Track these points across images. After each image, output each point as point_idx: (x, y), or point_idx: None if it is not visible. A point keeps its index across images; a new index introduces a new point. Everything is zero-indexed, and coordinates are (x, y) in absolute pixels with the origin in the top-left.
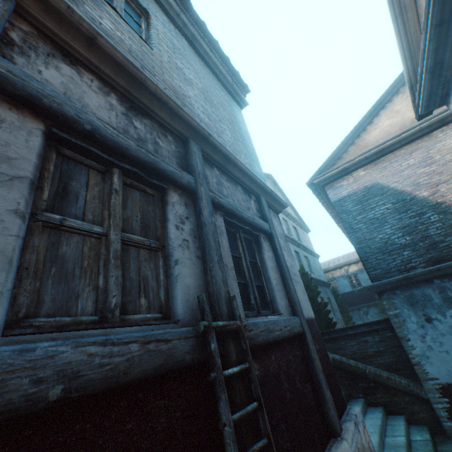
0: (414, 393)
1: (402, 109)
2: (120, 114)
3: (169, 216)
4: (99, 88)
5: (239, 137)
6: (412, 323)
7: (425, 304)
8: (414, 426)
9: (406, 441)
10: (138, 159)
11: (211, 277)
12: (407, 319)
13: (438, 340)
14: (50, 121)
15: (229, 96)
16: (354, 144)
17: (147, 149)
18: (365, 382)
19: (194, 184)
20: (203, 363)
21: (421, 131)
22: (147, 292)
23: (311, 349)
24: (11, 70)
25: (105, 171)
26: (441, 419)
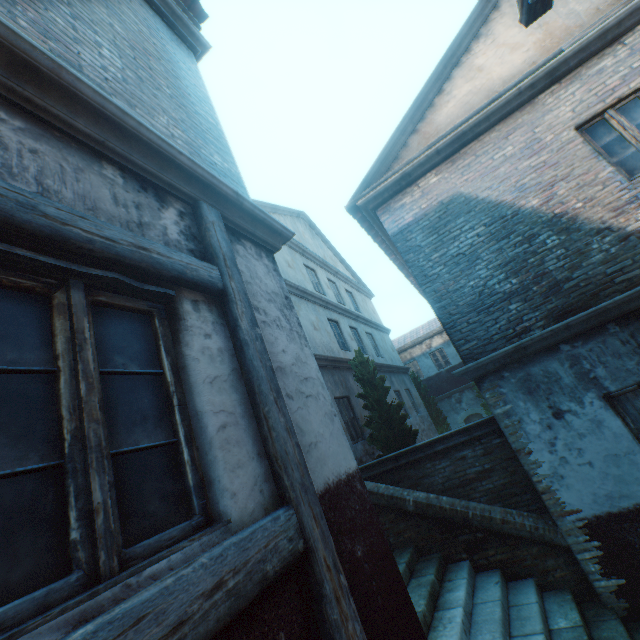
0: (547, 540)
1: (488, 62)
2: None
3: None
4: None
5: (166, 86)
6: (534, 423)
7: (551, 388)
8: (551, 594)
9: None
10: None
11: None
12: (526, 418)
13: (576, 445)
14: None
15: (153, 14)
16: (418, 131)
17: None
18: (469, 532)
19: None
20: None
21: (521, 95)
22: None
23: (329, 599)
24: None
25: None
26: (592, 578)
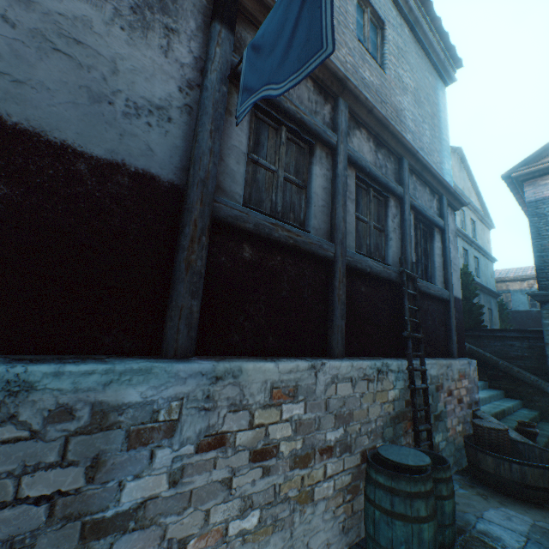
0: (539, 387)
1: None
2: (373, 153)
3: (388, 214)
4: (366, 138)
5: (436, 132)
6: None
7: None
8: (528, 409)
9: (511, 407)
10: (381, 183)
11: (405, 250)
12: None
13: None
14: (356, 170)
15: (436, 77)
16: None
17: (385, 175)
18: (494, 371)
19: (402, 194)
20: (397, 285)
21: None
22: (378, 250)
23: (451, 311)
24: (351, 151)
25: (366, 189)
26: None
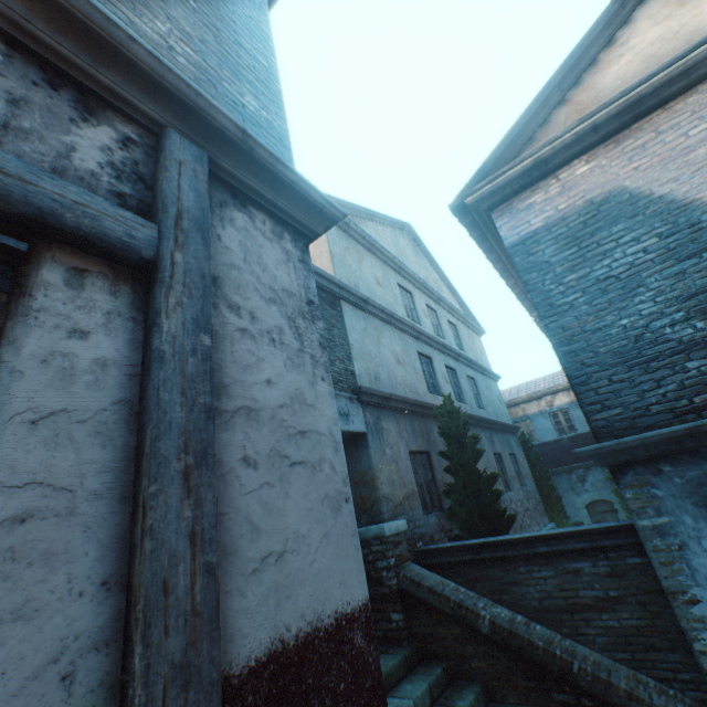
0: None
1: None
2: None
3: None
4: None
5: None
6: None
7: None
8: None
9: None
10: None
11: None
12: (693, 544)
13: None
14: None
15: None
16: (567, 102)
17: None
18: (569, 692)
19: None
20: None
21: None
22: None
23: None
24: None
25: None
26: None
